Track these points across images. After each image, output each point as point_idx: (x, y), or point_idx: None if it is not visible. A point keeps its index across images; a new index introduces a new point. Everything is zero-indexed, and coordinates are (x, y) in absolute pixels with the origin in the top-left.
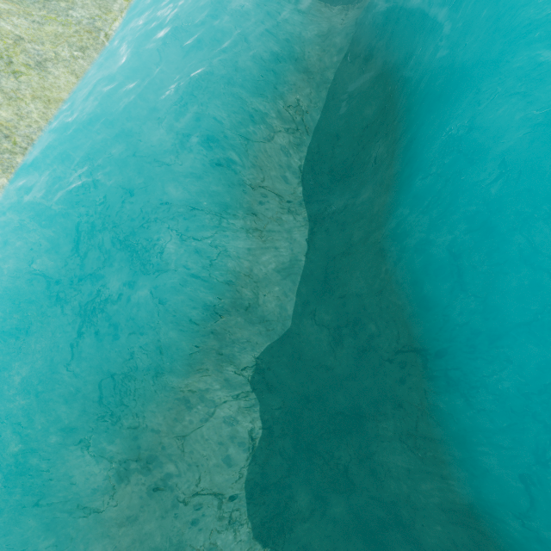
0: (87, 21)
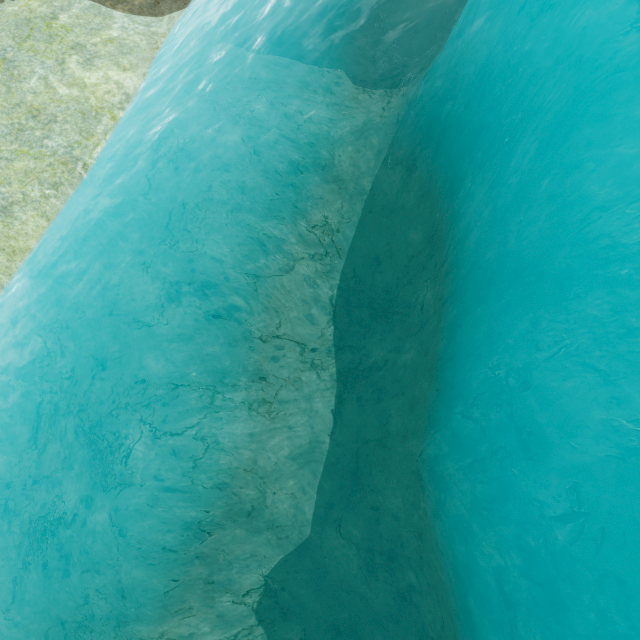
0: (64, 150)
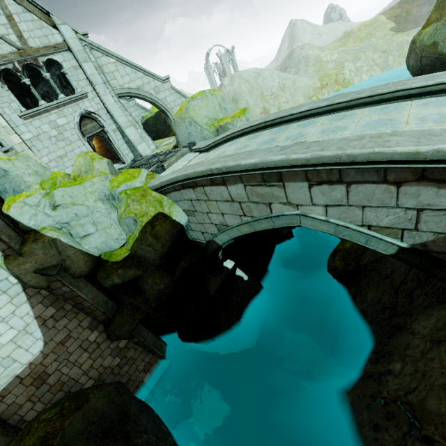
0: None
